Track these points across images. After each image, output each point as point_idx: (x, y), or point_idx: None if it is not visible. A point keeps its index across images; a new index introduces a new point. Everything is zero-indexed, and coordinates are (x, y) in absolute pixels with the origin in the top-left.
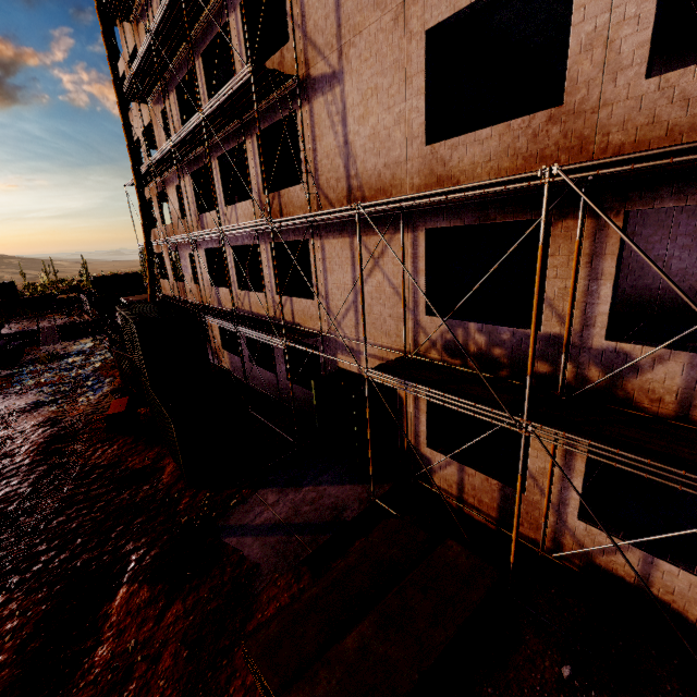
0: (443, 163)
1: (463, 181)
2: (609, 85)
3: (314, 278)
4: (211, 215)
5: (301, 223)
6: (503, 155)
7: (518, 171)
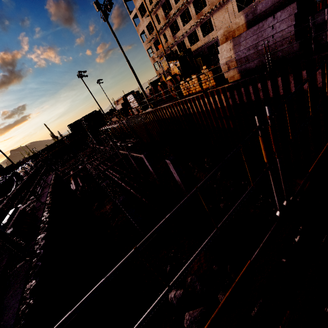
0: None
1: None
2: None
3: (213, 25)
4: (178, 33)
5: (208, 15)
6: None
7: None
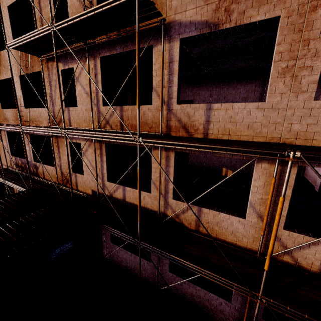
0: (5, 115)
1: (9, 120)
2: (21, 107)
3: None
4: None
5: None
6: (13, 116)
7: (16, 121)
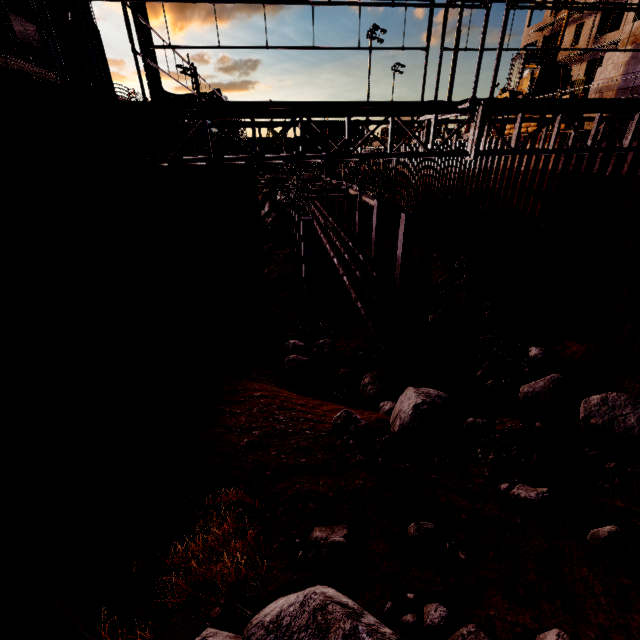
0: None
1: None
2: None
3: None
4: (611, 35)
5: None
6: None
7: None
